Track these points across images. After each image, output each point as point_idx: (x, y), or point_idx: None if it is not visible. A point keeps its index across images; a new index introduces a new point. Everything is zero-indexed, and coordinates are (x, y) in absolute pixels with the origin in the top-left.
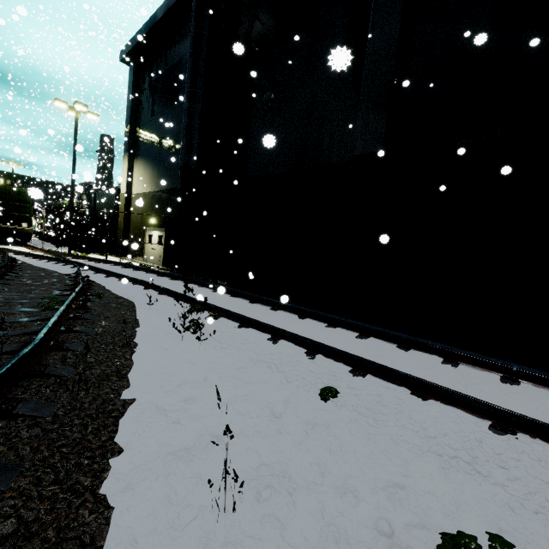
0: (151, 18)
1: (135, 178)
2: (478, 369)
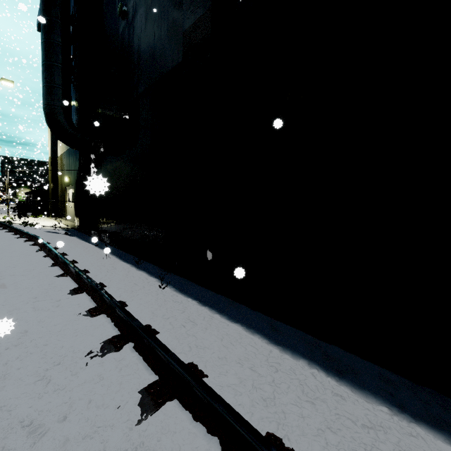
0: None
1: (58, 141)
2: None
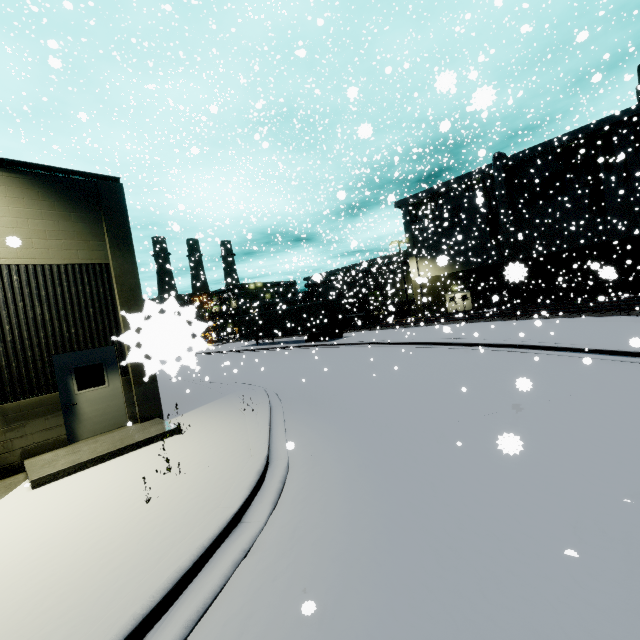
0: (433, 188)
1: (423, 269)
2: None
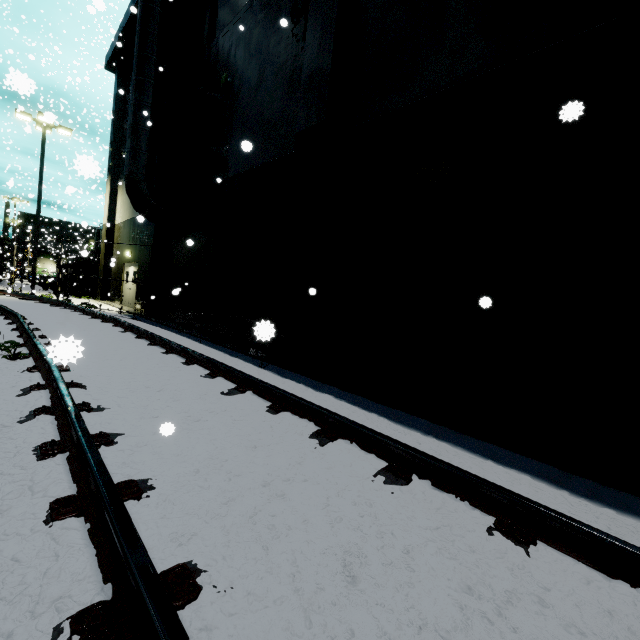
0: (127, 11)
1: (118, 205)
2: (363, 450)
